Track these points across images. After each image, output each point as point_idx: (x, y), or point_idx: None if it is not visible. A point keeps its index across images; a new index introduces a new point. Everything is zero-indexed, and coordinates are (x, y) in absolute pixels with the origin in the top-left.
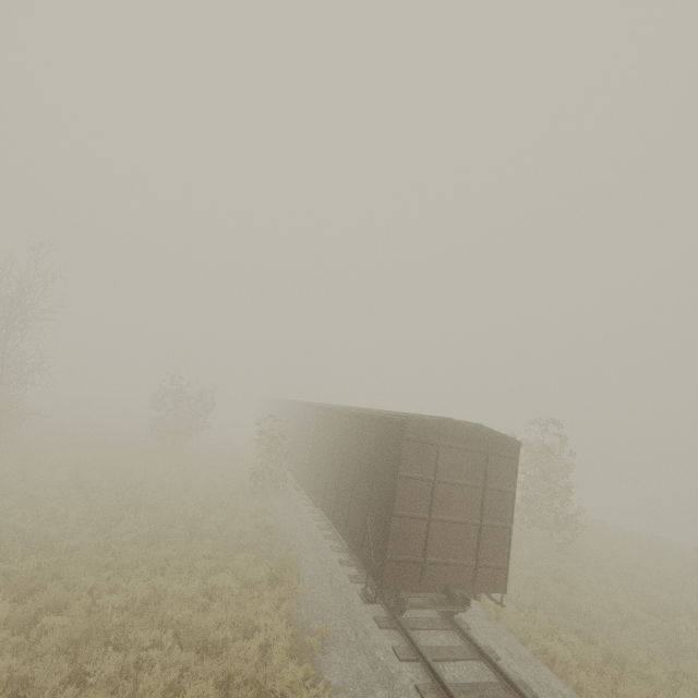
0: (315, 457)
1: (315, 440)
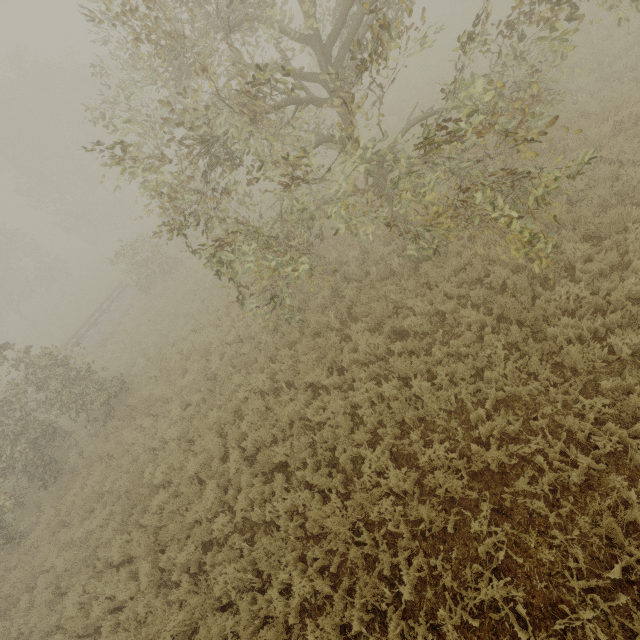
0: None
1: None
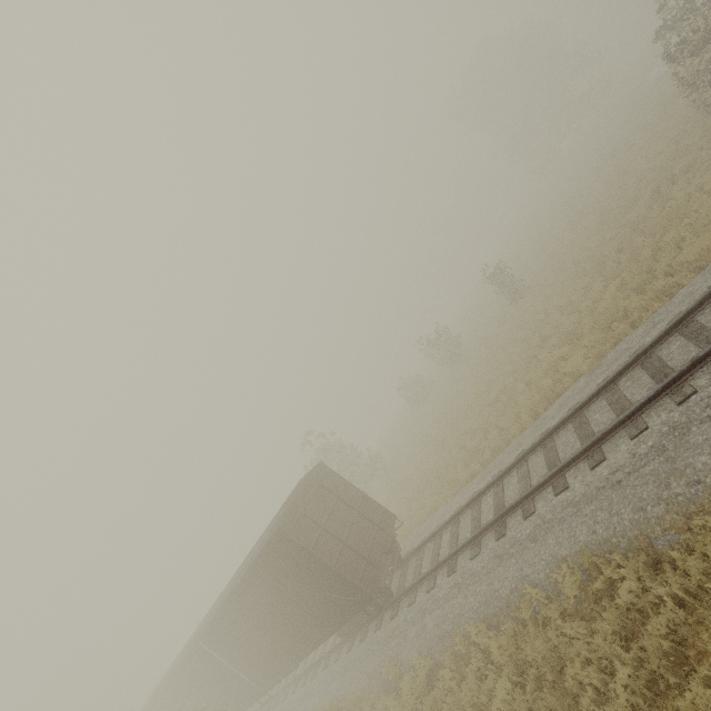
0: (249, 658)
1: (232, 653)
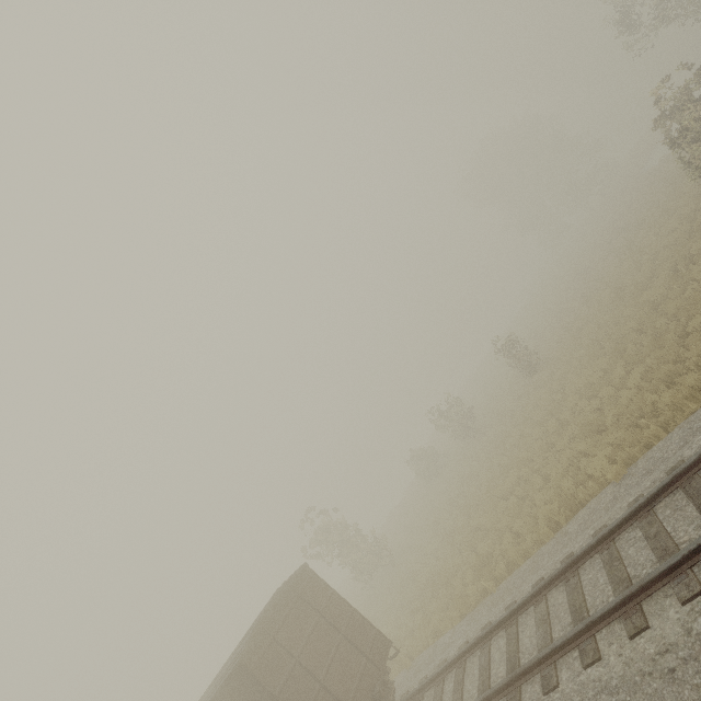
0: None
1: None
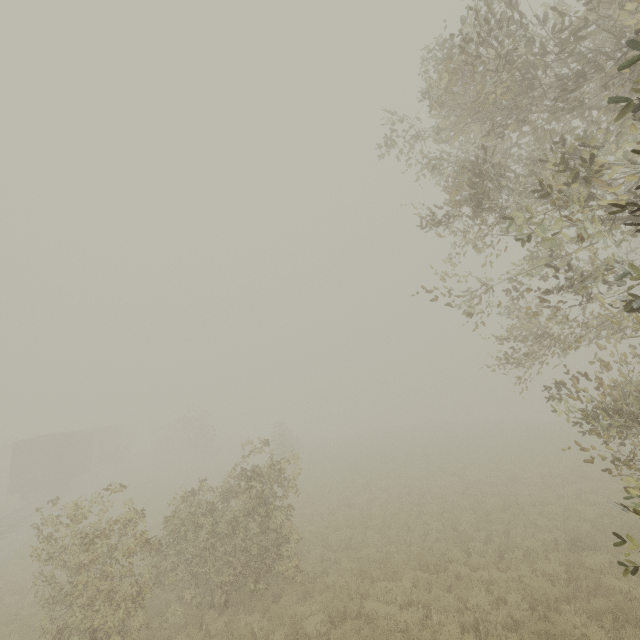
0: None
1: None
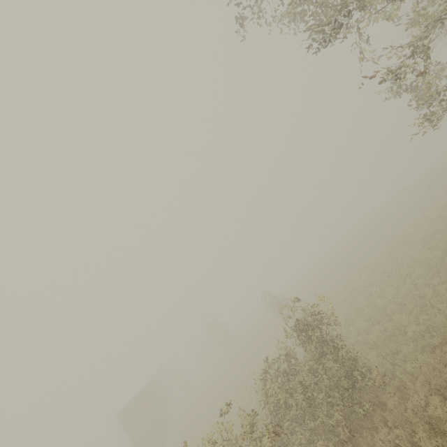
0: None
1: None
